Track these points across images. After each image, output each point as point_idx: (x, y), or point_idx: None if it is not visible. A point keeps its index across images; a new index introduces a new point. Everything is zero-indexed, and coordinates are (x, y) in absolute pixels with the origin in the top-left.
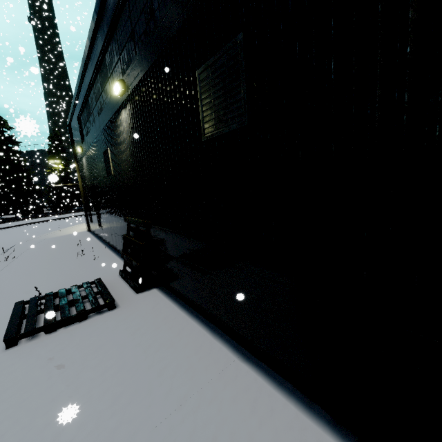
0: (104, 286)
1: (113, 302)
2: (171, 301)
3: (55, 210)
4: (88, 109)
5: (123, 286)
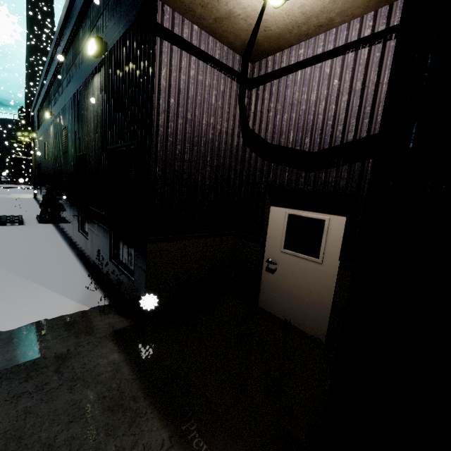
0: (22, 217)
1: (22, 221)
2: (54, 227)
3: (13, 180)
4: (43, 110)
5: (34, 221)
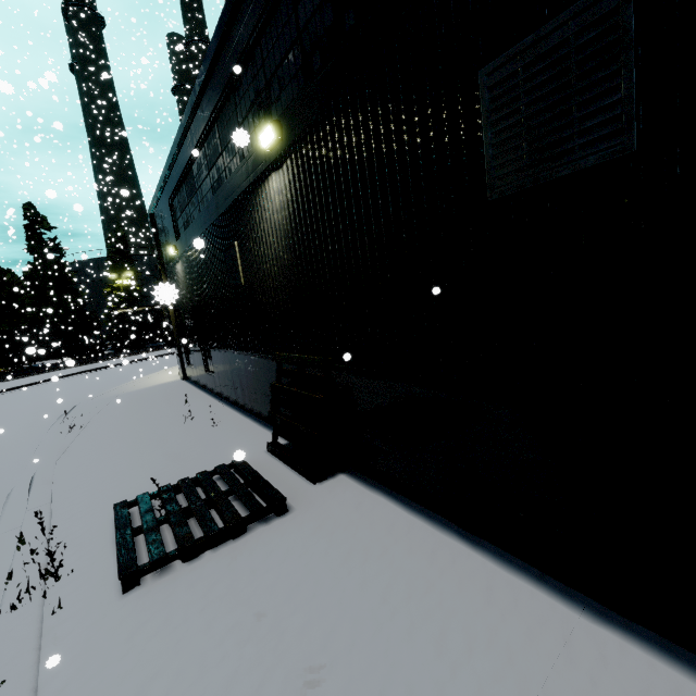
0: (256, 473)
1: (284, 501)
2: (383, 497)
3: (120, 349)
4: (190, 184)
5: (282, 470)
